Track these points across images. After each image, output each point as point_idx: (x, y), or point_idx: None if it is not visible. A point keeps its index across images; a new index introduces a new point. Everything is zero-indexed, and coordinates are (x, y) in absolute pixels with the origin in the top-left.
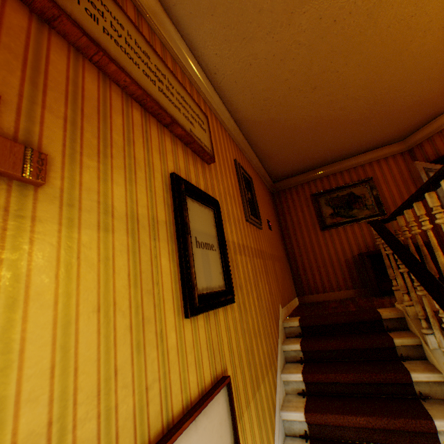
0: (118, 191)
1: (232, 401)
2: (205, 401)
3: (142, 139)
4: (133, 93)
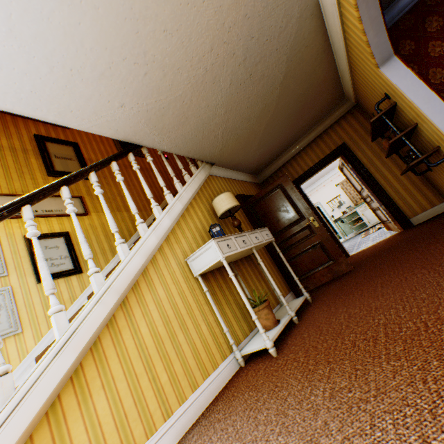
0: (4, 141)
1: (83, 202)
2: (59, 195)
3: (14, 126)
4: (4, 112)
